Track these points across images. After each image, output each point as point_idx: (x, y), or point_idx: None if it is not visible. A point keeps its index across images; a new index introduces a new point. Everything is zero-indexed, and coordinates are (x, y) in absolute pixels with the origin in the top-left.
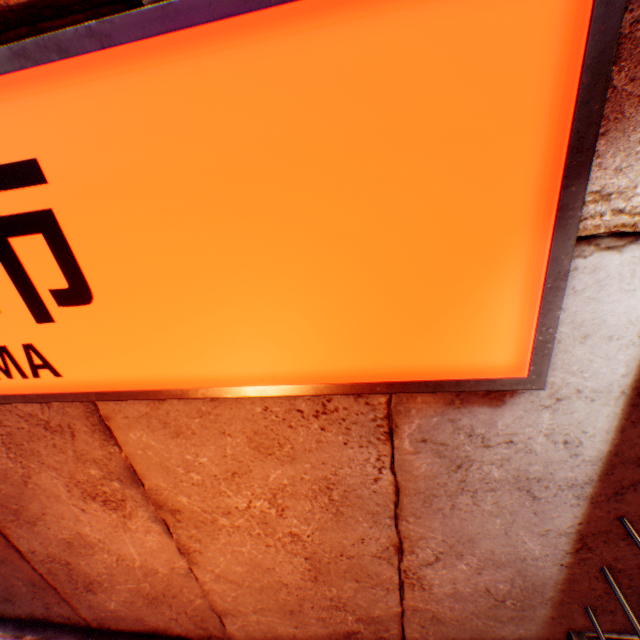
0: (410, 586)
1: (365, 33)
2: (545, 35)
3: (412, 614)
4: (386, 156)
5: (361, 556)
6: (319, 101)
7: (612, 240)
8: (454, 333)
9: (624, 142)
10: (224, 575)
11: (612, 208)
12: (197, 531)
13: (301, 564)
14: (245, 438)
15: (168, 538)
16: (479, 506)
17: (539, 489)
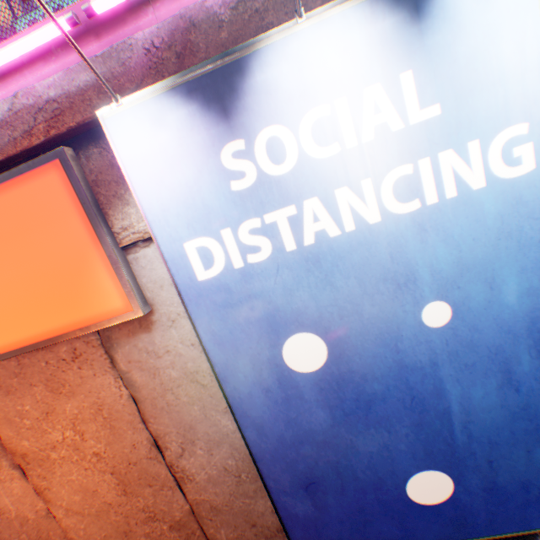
0: (183, 480)
1: (8, 197)
2: (61, 187)
3: (199, 509)
4: (33, 232)
5: (142, 460)
6: (2, 219)
7: (144, 243)
8: (94, 296)
9: (119, 210)
10: (71, 508)
11: (132, 232)
12: (42, 469)
13: (112, 480)
14: (45, 385)
15: (27, 481)
16: (181, 399)
17: (202, 378)
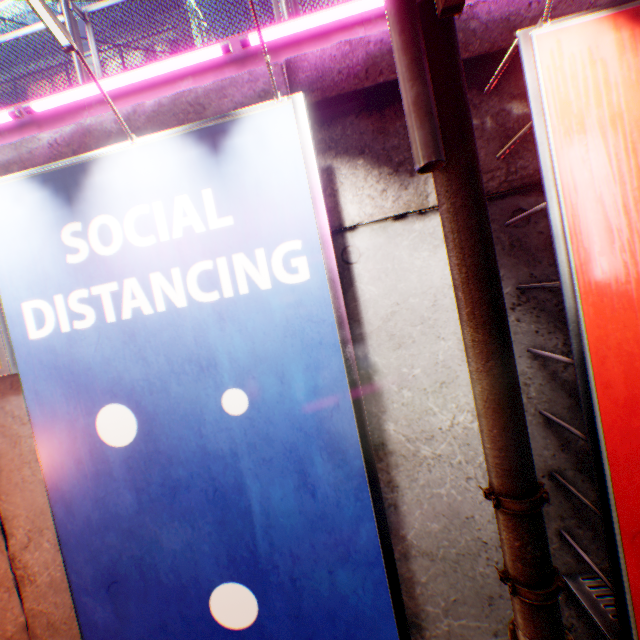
0: (24, 581)
1: None
2: None
3: (36, 624)
4: None
5: None
6: None
7: None
8: None
9: None
10: None
11: None
12: None
13: None
14: None
15: None
16: (38, 476)
17: None
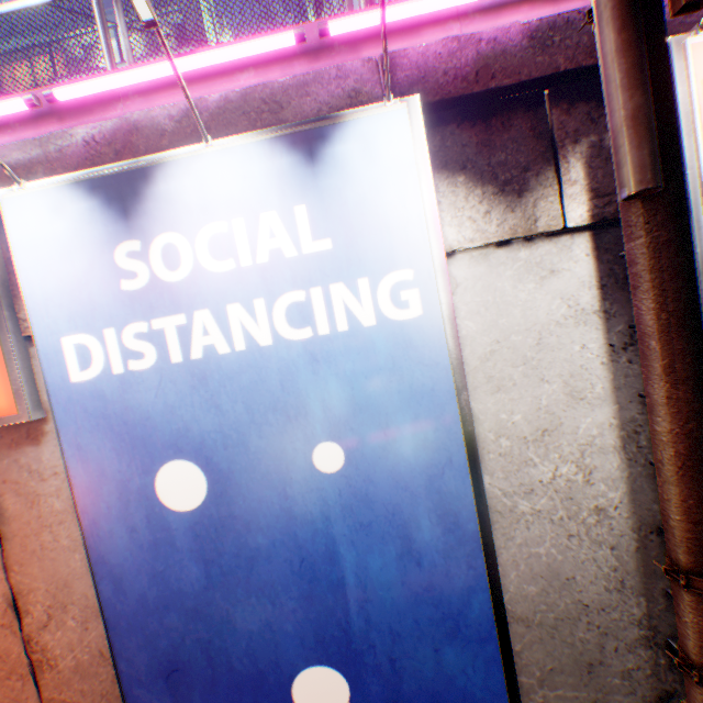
0: (42, 666)
1: None
2: None
3: None
4: None
5: None
6: None
7: None
8: None
9: None
10: None
11: None
12: None
13: None
14: None
15: None
16: (61, 542)
17: None
